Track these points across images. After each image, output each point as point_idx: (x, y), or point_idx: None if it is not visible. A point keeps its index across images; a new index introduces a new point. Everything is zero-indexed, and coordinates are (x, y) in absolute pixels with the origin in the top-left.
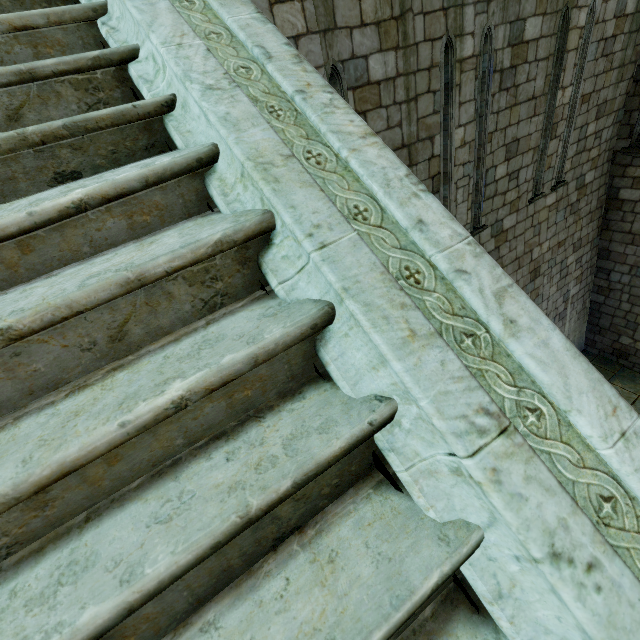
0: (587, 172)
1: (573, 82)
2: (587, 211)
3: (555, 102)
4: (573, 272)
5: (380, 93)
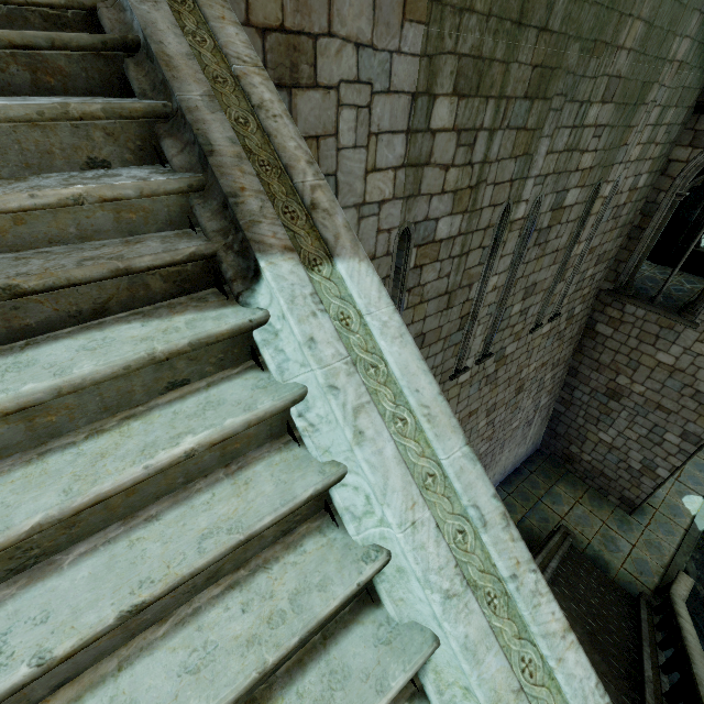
0: (577, 305)
1: (587, 238)
2: (569, 337)
3: (571, 254)
4: (547, 386)
5: (440, 249)
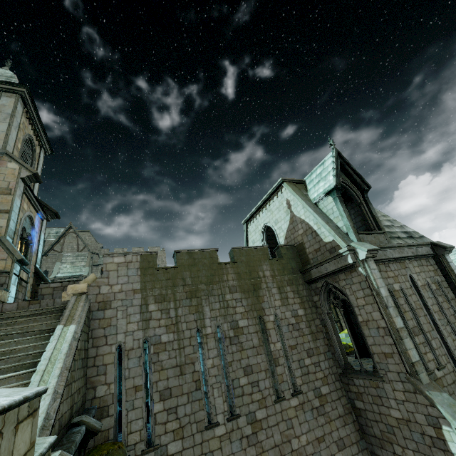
0: (321, 386)
1: (279, 340)
2: (336, 414)
3: (270, 348)
4: None
5: (166, 346)
